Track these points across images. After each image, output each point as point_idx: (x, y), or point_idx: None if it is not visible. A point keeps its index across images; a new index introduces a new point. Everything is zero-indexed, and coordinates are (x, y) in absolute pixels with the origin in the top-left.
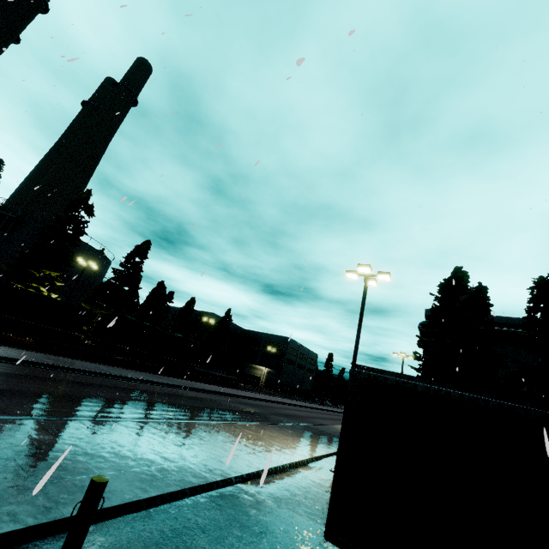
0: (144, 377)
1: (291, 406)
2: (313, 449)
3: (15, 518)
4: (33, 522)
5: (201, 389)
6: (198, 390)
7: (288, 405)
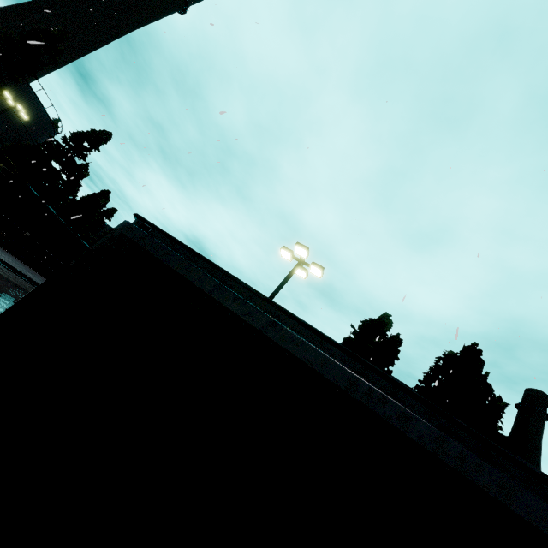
0: (5, 258)
1: None
2: None
3: None
4: None
5: None
6: None
7: None
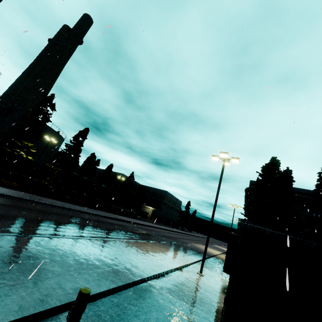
0: (83, 210)
1: (166, 230)
2: (185, 258)
3: (21, 308)
4: (33, 311)
5: (116, 218)
6: (114, 219)
7: (164, 230)
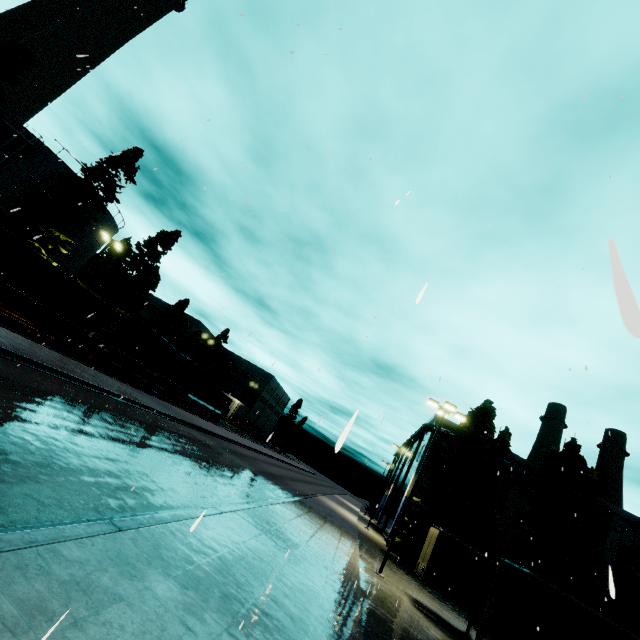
0: (161, 408)
1: (266, 456)
2: (348, 542)
3: None
4: None
5: (205, 430)
6: (203, 430)
7: (264, 455)
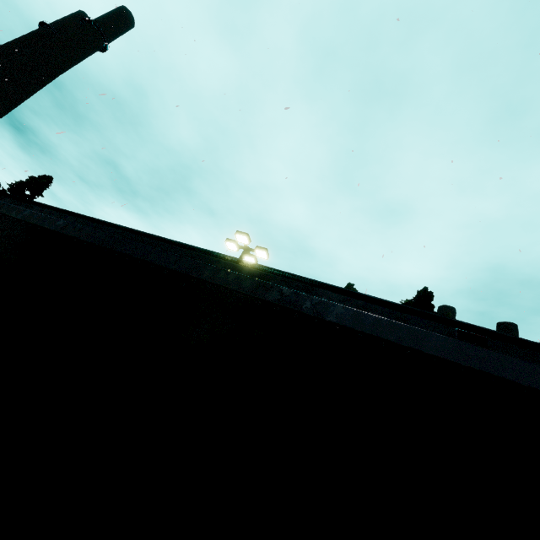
0: None
1: None
2: None
3: None
4: None
5: None
6: None
7: None
